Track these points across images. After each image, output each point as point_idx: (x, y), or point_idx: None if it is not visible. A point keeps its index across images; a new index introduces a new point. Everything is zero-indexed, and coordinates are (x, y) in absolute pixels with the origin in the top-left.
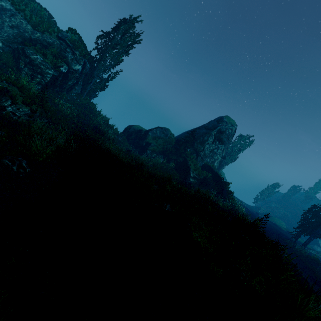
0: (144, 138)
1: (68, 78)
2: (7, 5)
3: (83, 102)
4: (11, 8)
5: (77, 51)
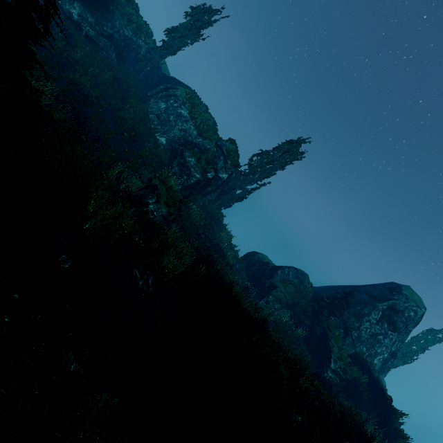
0: (270, 276)
1: (210, 184)
2: (185, 113)
3: (213, 211)
4: (187, 115)
5: (230, 161)
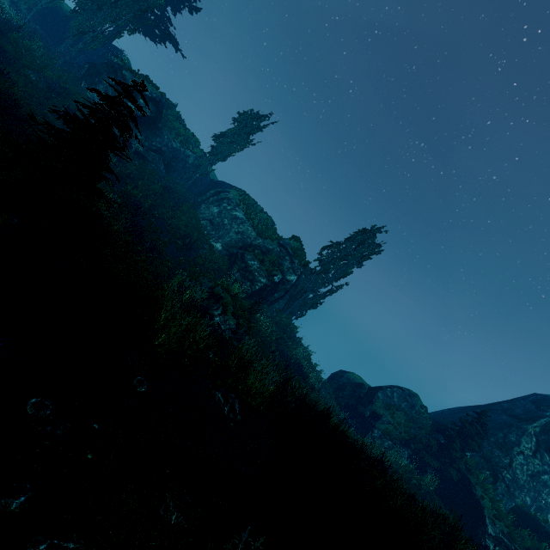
0: (368, 402)
1: (277, 289)
2: (241, 214)
3: (284, 322)
4: (243, 217)
5: (297, 260)
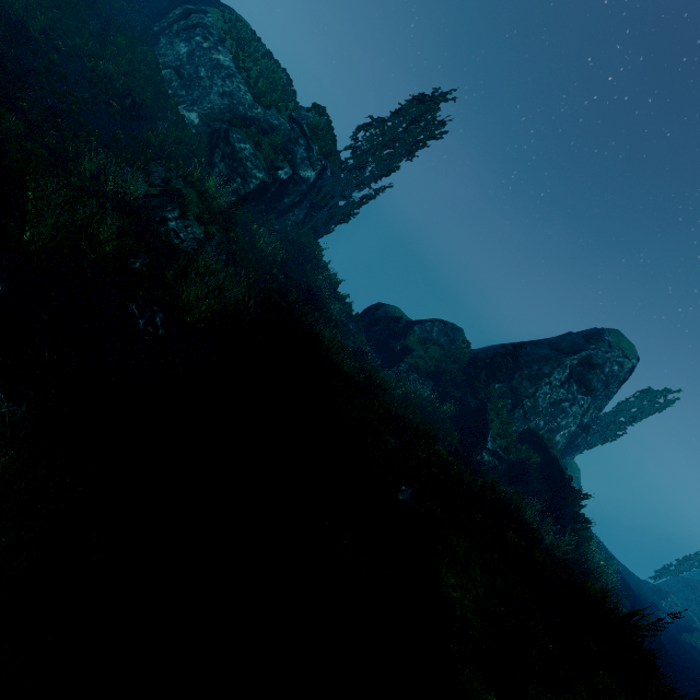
0: (402, 336)
1: (287, 191)
2: (227, 60)
3: (301, 240)
4: (231, 65)
5: (317, 146)
